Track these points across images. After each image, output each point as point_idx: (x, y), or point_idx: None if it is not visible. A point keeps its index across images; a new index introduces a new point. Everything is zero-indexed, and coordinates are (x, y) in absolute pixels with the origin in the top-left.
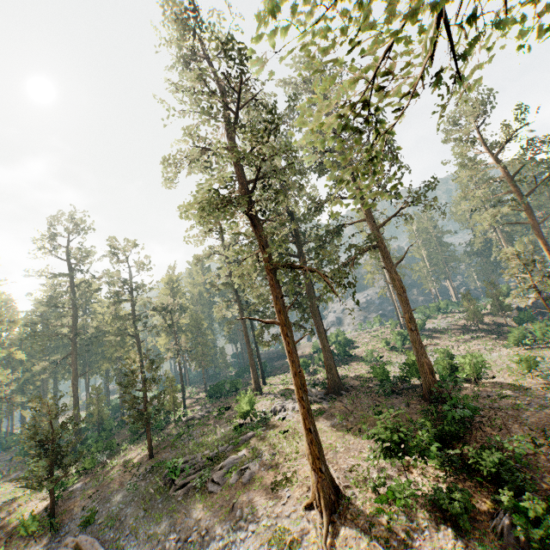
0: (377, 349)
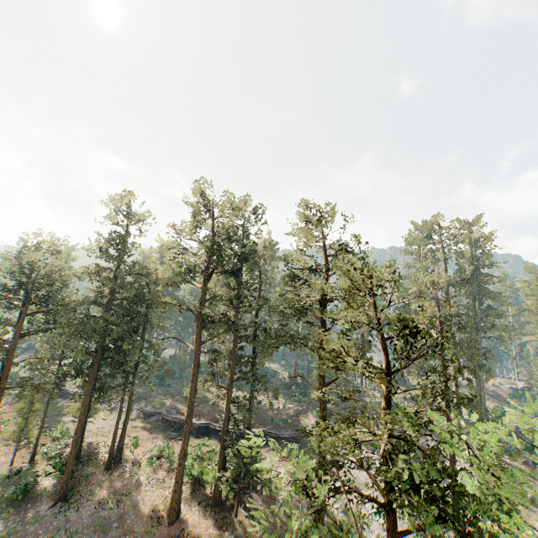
0: None
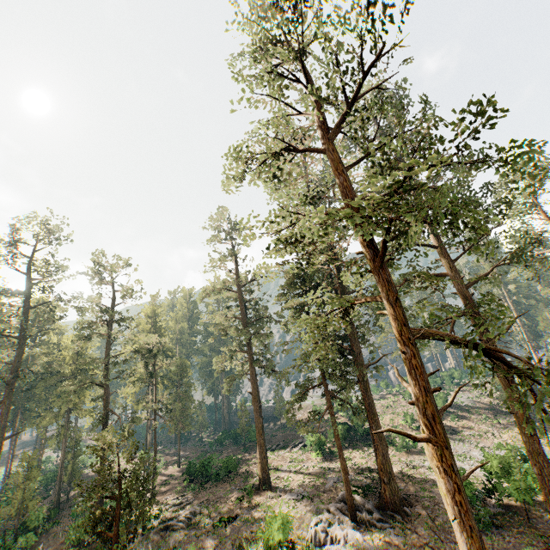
0: (398, 425)
